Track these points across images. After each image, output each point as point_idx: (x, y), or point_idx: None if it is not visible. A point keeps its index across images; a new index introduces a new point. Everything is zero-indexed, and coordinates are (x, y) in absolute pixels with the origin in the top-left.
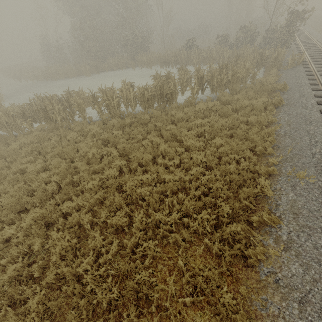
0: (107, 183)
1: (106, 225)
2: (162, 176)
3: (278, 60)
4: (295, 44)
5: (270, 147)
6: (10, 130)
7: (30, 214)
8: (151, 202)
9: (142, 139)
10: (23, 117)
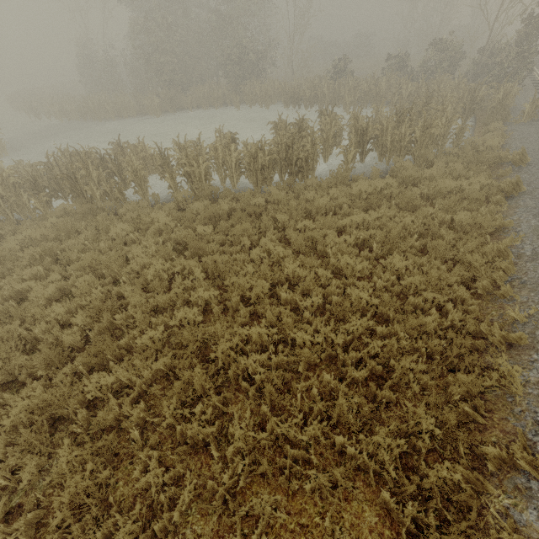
0: (179, 337)
1: (174, 431)
2: (289, 330)
3: (505, 105)
4: (530, 77)
5: (504, 280)
6: (9, 211)
7: (23, 395)
8: (267, 391)
9: (250, 244)
10: (34, 188)
